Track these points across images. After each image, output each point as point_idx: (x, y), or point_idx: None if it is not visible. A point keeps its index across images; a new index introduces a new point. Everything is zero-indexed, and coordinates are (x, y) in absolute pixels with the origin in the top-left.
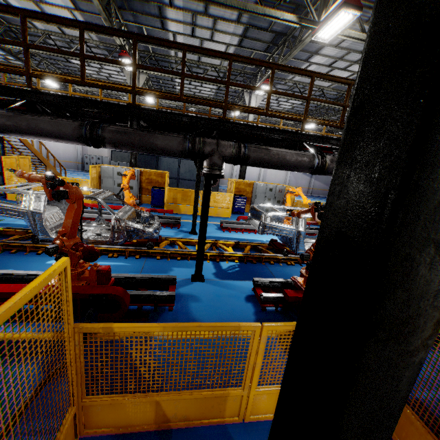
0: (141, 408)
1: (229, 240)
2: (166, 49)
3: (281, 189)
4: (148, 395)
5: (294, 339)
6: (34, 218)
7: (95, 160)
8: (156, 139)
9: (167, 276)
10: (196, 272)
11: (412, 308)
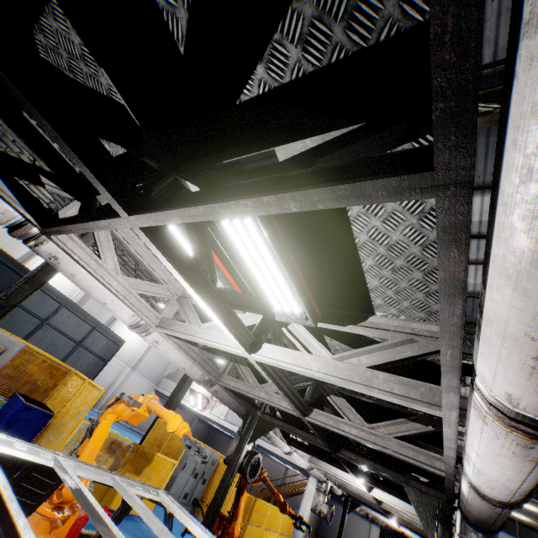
0: None
1: None
2: None
3: (216, 459)
4: None
5: None
6: None
7: None
8: None
9: None
10: None
11: None
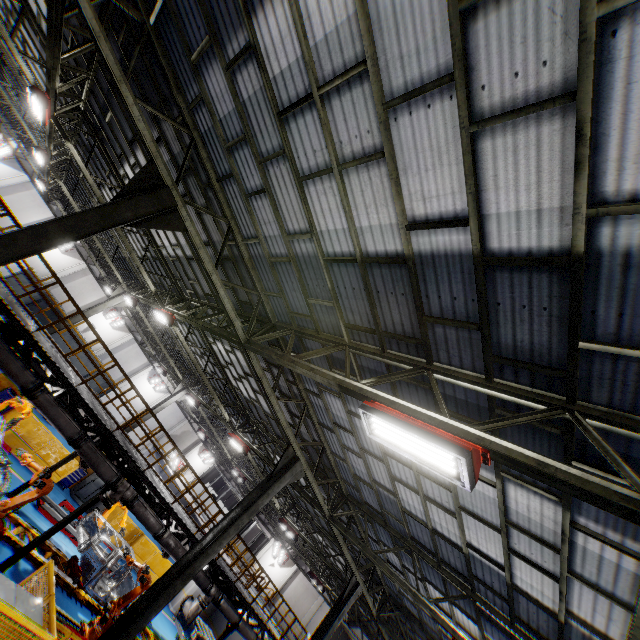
0: None
1: (38, 529)
2: None
3: None
4: None
5: (103, 631)
6: None
7: None
8: (104, 466)
9: None
10: (8, 564)
11: (135, 628)
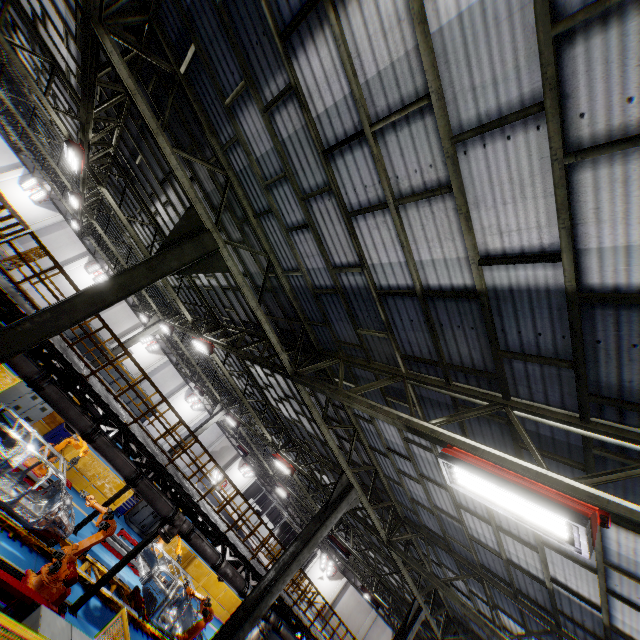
0: None
1: (101, 562)
2: None
3: None
4: None
5: None
6: (3, 468)
7: None
8: (160, 502)
9: (66, 600)
10: (80, 603)
11: None
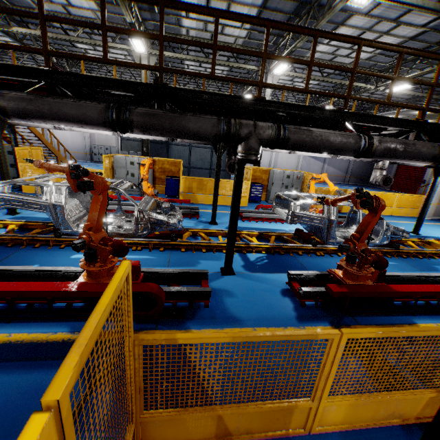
0: (201, 422)
1: (251, 230)
2: (176, 28)
3: (299, 175)
4: (210, 409)
5: None
6: (56, 212)
7: (104, 150)
8: (188, 122)
9: (198, 270)
10: (227, 265)
11: None
